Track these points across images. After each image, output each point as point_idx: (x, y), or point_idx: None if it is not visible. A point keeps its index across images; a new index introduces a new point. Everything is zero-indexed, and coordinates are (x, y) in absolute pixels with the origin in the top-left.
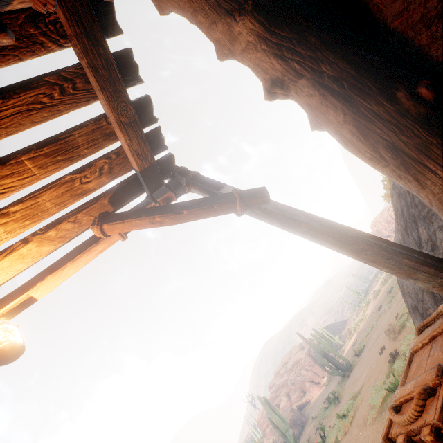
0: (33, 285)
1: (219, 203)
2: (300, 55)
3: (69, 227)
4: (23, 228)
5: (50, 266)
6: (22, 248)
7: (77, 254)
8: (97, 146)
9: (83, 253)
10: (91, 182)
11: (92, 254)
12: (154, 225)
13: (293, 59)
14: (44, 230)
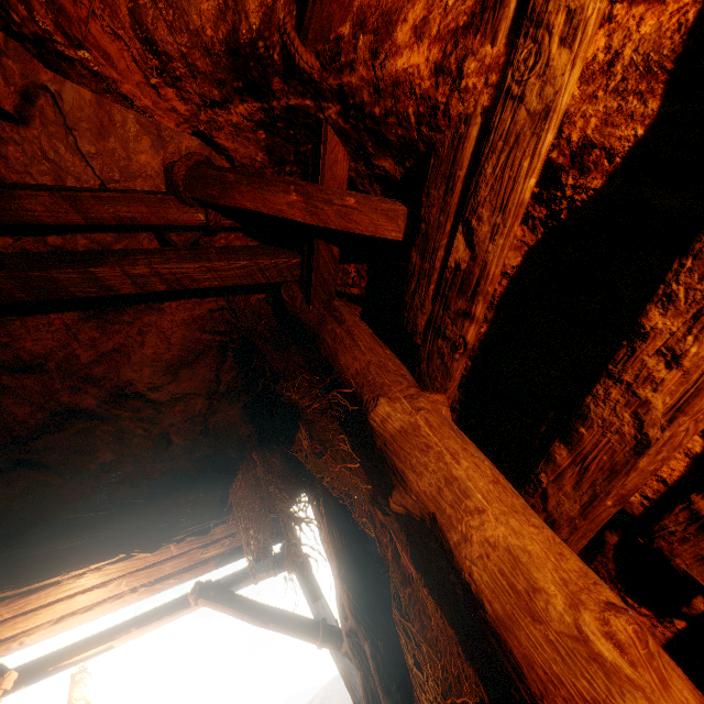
0: (120, 634)
1: (304, 632)
2: (362, 659)
3: (172, 581)
4: (139, 583)
5: (139, 616)
6: (129, 596)
7: (166, 613)
8: (229, 532)
9: (171, 615)
10: (209, 552)
11: (177, 616)
12: (241, 619)
13: (358, 658)
14: (152, 583)
